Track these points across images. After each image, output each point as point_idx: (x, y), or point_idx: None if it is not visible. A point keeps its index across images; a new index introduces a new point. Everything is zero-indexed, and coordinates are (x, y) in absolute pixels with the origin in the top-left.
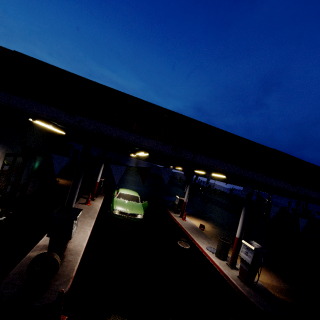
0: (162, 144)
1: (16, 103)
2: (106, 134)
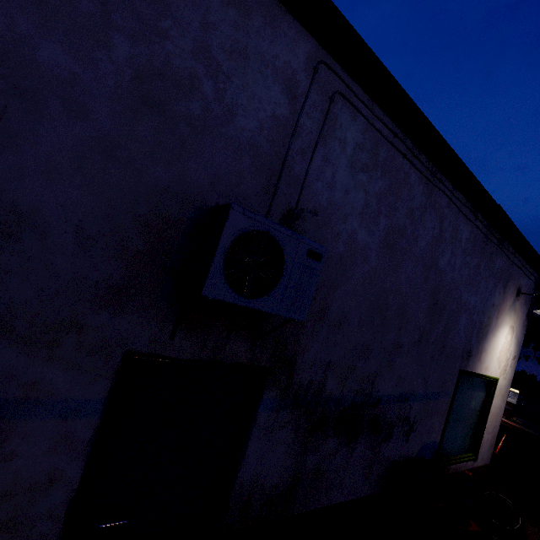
0: None
1: None
2: None
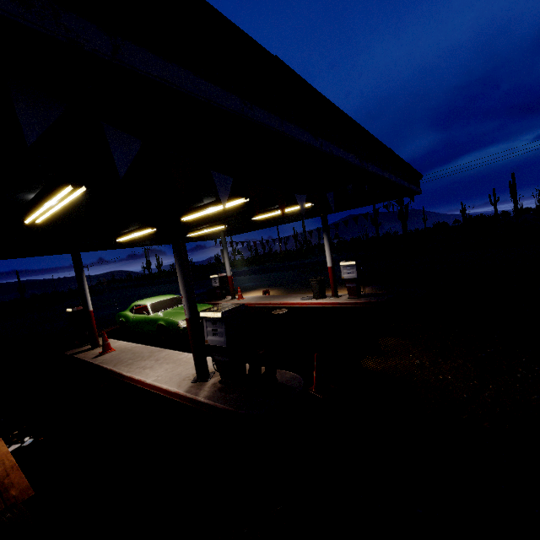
0: (356, 158)
1: (287, 130)
2: (335, 156)
